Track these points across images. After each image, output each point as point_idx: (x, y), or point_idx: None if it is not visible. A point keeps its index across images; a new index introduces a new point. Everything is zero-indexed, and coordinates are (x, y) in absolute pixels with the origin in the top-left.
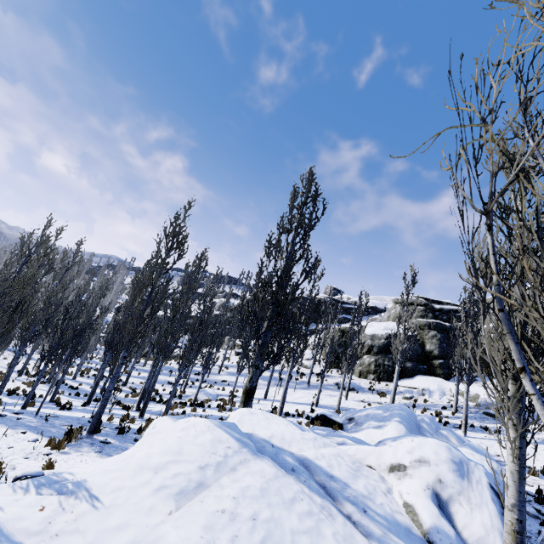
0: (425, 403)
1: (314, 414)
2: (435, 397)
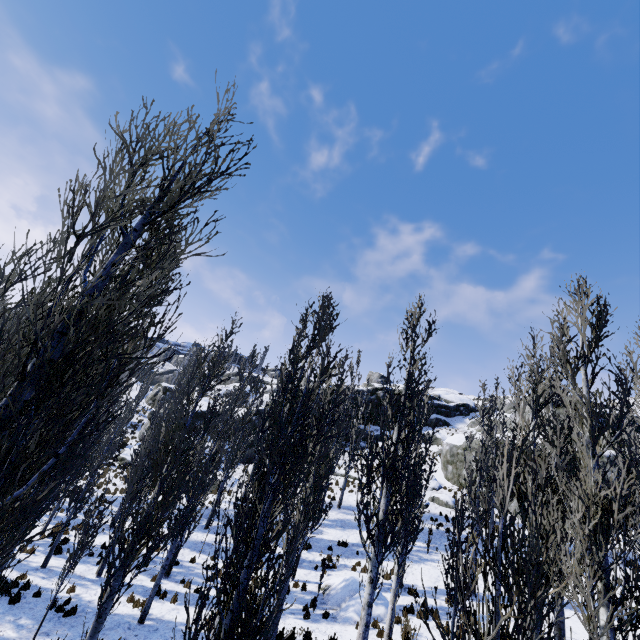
0: None
1: None
2: None
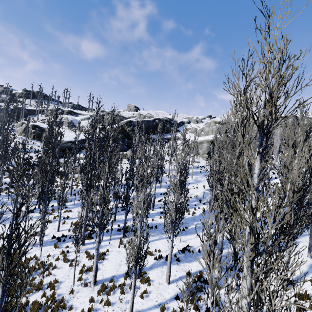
0: None
1: None
2: None
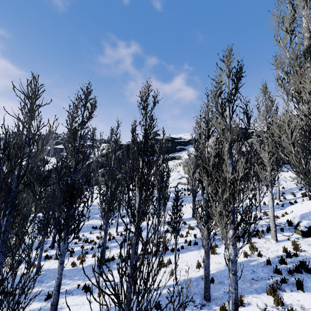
0: (284, 189)
1: (302, 227)
2: (284, 184)
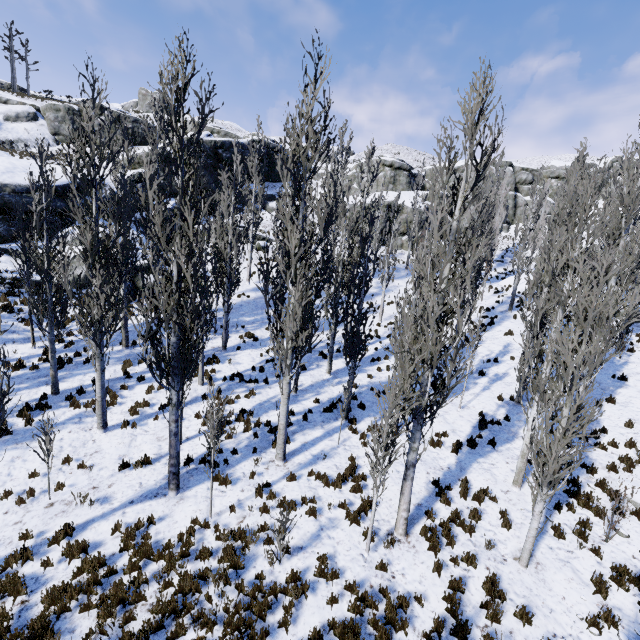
0: None
1: None
2: None
